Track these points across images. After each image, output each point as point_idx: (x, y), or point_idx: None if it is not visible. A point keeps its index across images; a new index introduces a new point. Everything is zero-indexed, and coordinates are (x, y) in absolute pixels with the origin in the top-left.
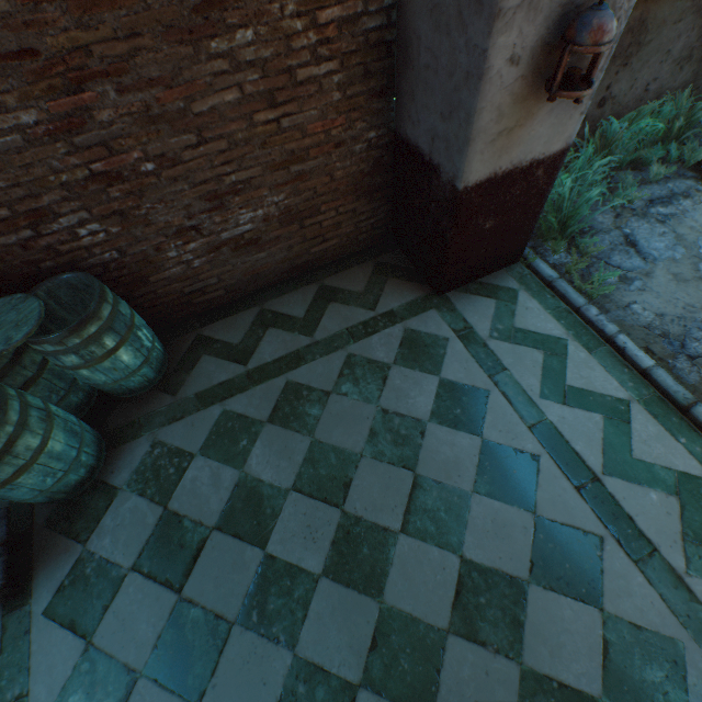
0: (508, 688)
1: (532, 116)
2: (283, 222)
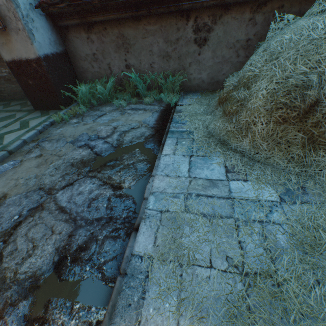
0: None
1: (11, 40)
2: None
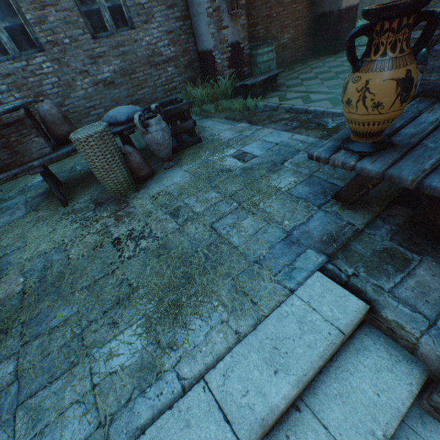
0: None
1: None
2: (291, 41)
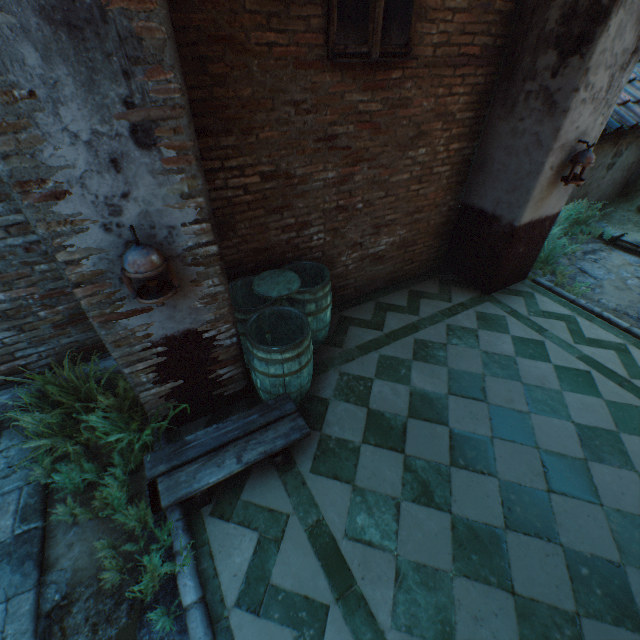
0: (635, 484)
1: (551, 194)
2: (398, 247)
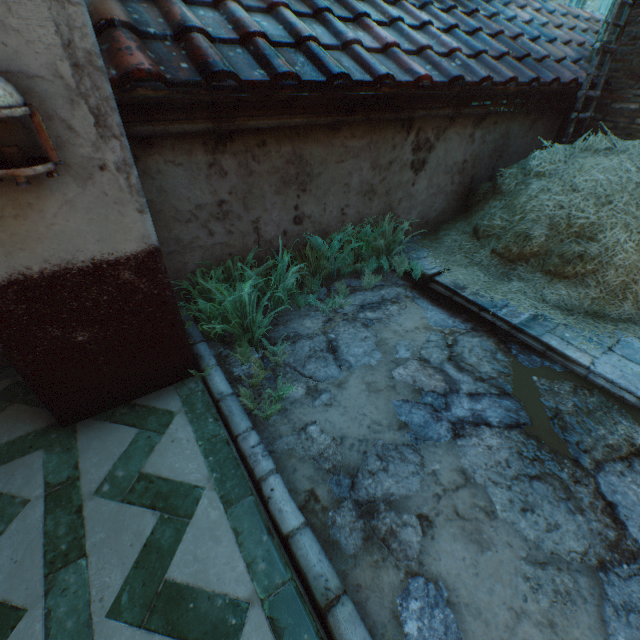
0: None
1: (34, 206)
2: None
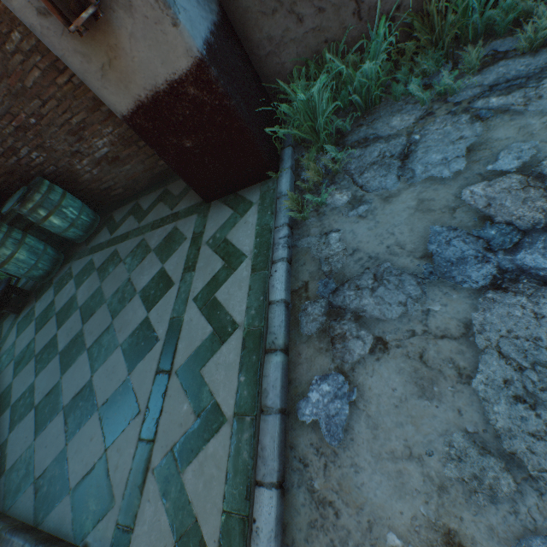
0: (56, 450)
1: (119, 46)
2: (125, 145)
